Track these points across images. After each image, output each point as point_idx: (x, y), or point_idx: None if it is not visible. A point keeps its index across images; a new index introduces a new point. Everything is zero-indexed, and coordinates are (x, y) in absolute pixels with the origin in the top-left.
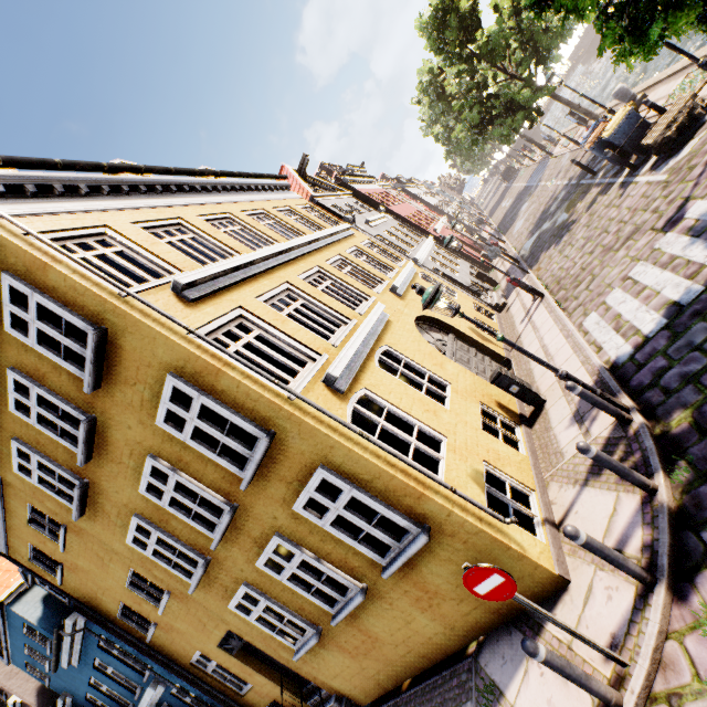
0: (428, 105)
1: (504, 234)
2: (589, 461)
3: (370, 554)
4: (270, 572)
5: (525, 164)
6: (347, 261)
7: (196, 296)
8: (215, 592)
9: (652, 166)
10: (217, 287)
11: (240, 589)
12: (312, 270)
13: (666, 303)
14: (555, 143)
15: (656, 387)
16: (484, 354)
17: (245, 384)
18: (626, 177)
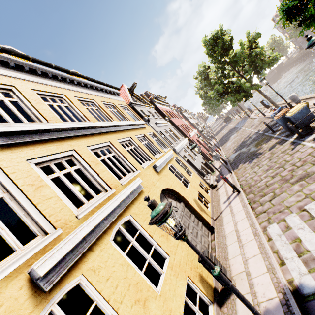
0: (200, 80)
1: (221, 146)
2: None
3: None
4: None
5: (235, 117)
6: (133, 142)
7: None
8: None
9: (314, 138)
10: None
11: None
12: (103, 143)
13: None
14: (251, 112)
15: None
16: (199, 219)
17: None
18: (296, 139)
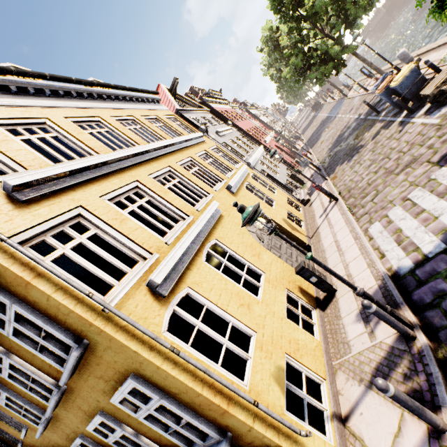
0: (267, 53)
1: (311, 148)
2: (374, 363)
3: (179, 443)
4: (98, 435)
5: (328, 101)
6: (196, 162)
7: (28, 197)
8: (60, 435)
9: (426, 111)
10: (58, 187)
11: (77, 440)
12: (163, 169)
13: (444, 229)
14: (349, 88)
15: (438, 308)
16: (292, 240)
17: (55, 299)
18: (405, 117)
